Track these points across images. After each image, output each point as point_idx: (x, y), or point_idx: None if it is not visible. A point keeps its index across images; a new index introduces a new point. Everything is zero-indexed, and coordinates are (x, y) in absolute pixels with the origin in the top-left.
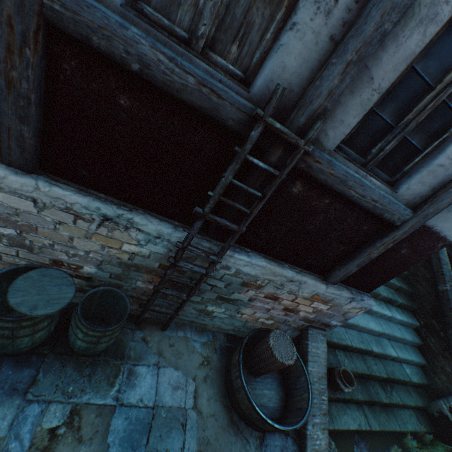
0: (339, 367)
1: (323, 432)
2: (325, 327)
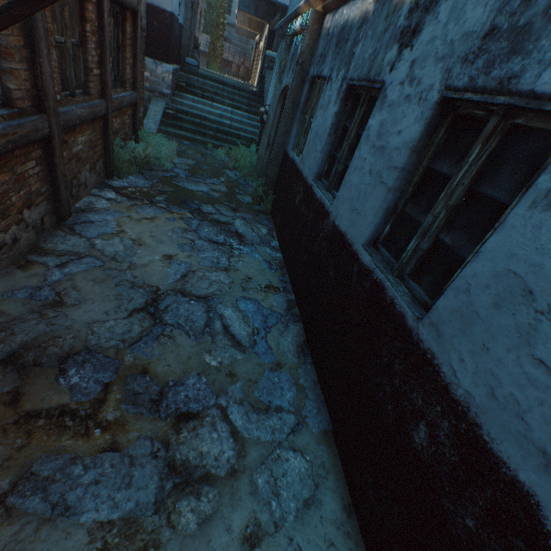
0: (175, 115)
1: (155, 126)
2: (164, 98)
